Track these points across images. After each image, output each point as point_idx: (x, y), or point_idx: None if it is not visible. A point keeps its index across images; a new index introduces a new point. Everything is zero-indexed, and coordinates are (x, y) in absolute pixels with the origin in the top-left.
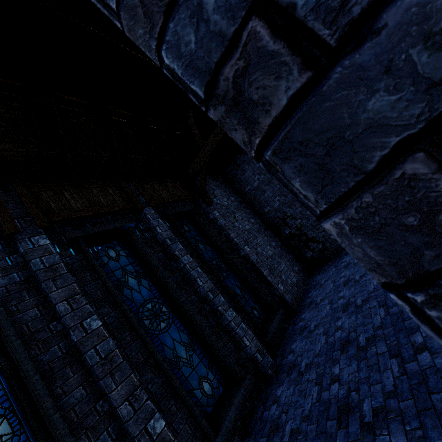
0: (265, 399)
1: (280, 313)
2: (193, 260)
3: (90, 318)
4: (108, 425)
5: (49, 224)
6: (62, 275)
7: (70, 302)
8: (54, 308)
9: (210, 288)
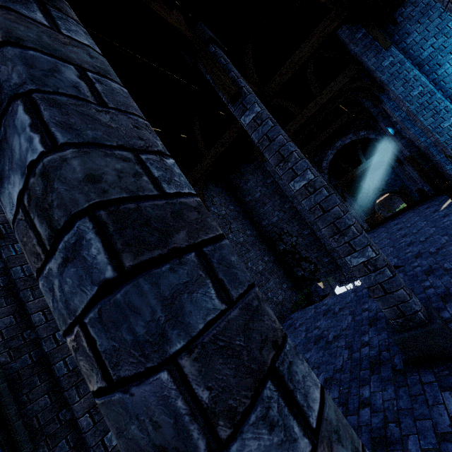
0: None
1: None
2: None
3: None
4: (67, 433)
5: None
6: None
7: (45, 312)
8: (29, 317)
9: None
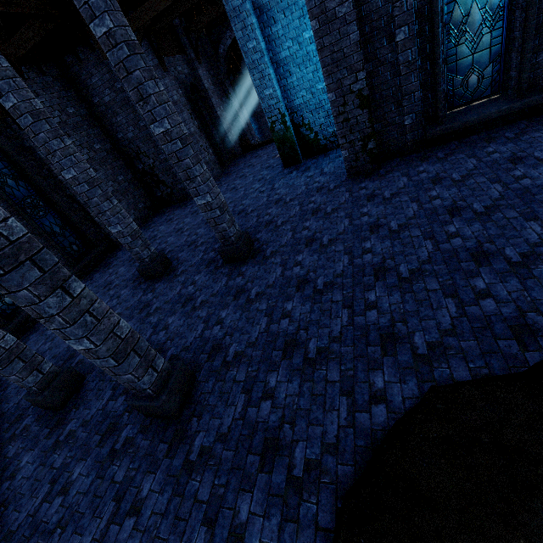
0: None
1: (99, 249)
2: None
3: None
4: None
5: None
6: None
7: None
8: None
9: None
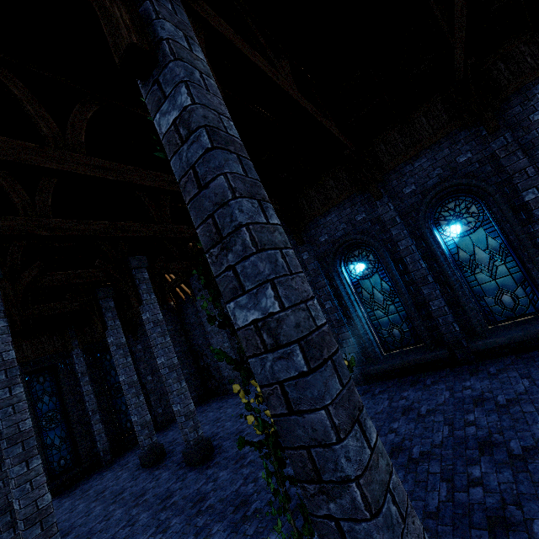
0: (90, 476)
1: None
2: (92, 388)
3: None
4: None
5: None
6: None
7: None
8: None
9: (93, 409)
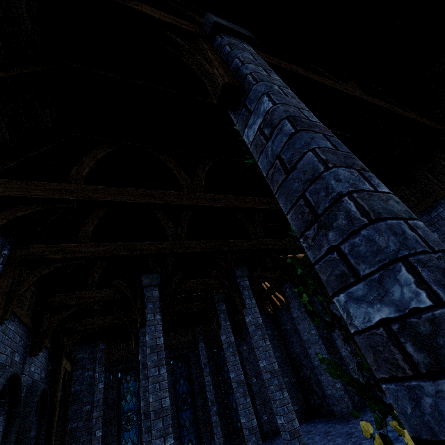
0: None
1: None
2: (211, 380)
3: None
4: None
5: None
6: None
7: None
8: None
9: (212, 400)
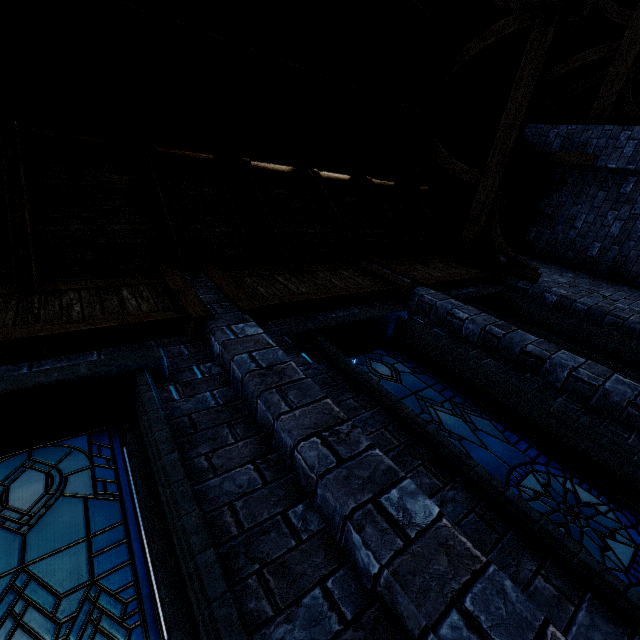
0: None
1: None
2: (585, 359)
3: (395, 489)
4: None
5: (259, 306)
6: (296, 382)
7: (326, 439)
8: (291, 463)
9: None
